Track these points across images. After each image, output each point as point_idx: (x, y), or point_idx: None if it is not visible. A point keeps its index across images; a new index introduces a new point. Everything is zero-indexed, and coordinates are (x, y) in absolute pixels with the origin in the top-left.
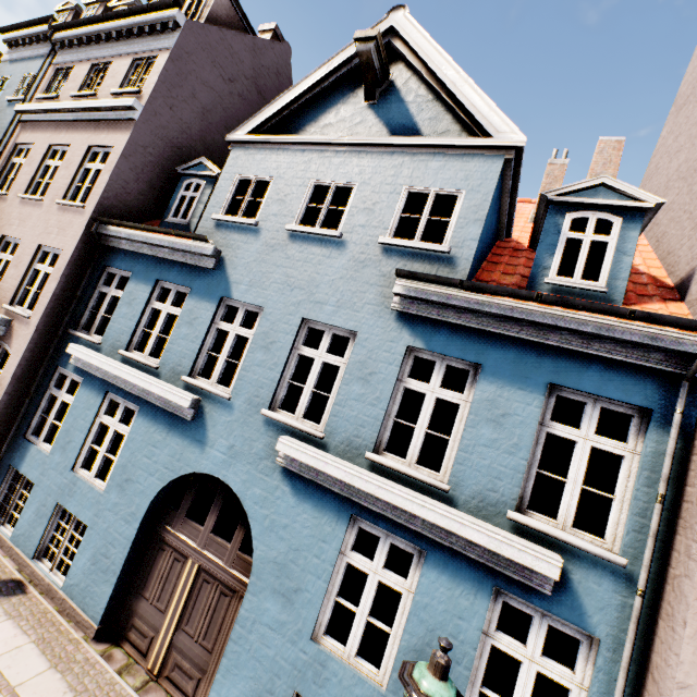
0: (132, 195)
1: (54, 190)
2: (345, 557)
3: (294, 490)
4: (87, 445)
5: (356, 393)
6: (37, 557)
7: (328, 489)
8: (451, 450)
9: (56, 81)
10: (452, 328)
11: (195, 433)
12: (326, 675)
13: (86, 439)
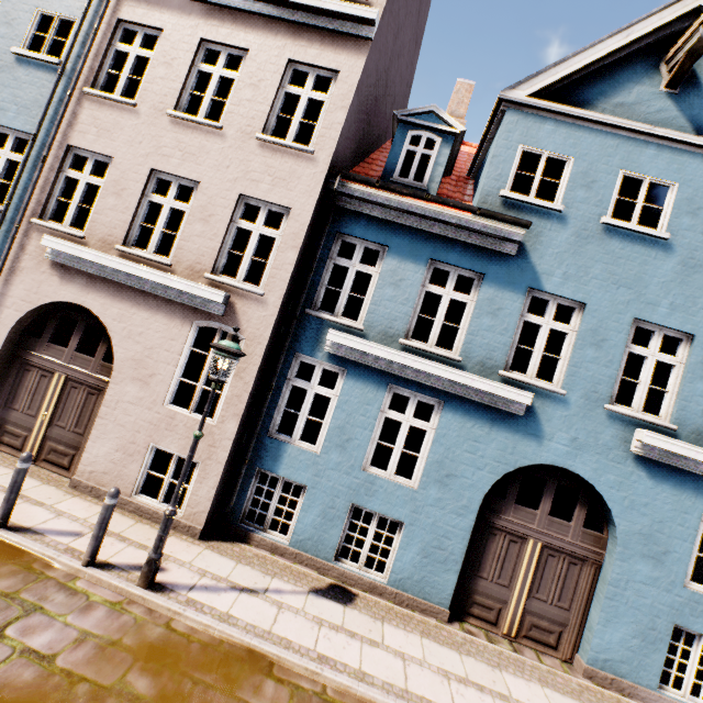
0: (349, 140)
1: (241, 115)
2: (702, 522)
3: (650, 474)
4: (373, 442)
5: (701, 390)
6: (333, 558)
7: (683, 472)
8: None
9: None
10: None
11: (526, 428)
12: (701, 609)
13: (371, 436)
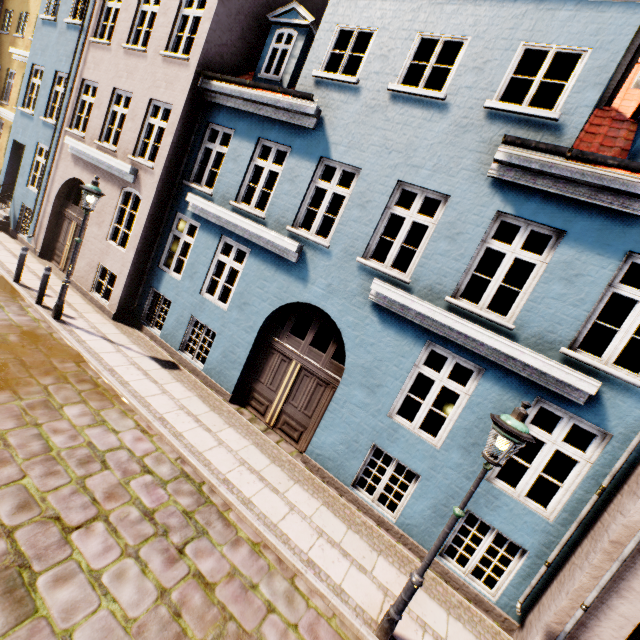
0: (226, 47)
1: (156, 40)
2: (418, 368)
3: (381, 320)
4: (209, 277)
5: (442, 249)
6: (181, 350)
7: (409, 321)
8: (520, 300)
9: None
10: (544, 196)
11: (298, 273)
12: (396, 436)
13: (208, 272)
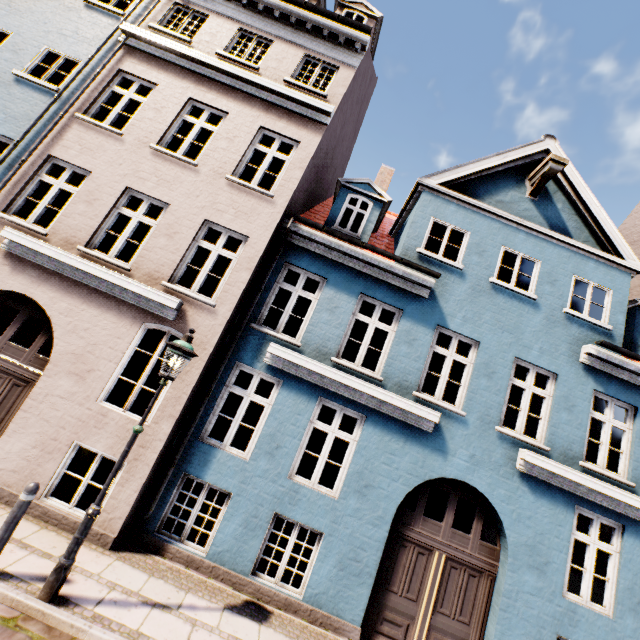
0: (301, 193)
1: (215, 159)
2: (573, 534)
3: (531, 490)
4: (301, 451)
5: (565, 419)
6: (250, 572)
7: (556, 488)
8: (625, 460)
9: (171, 14)
10: (618, 381)
11: (434, 444)
12: (577, 618)
13: (299, 445)
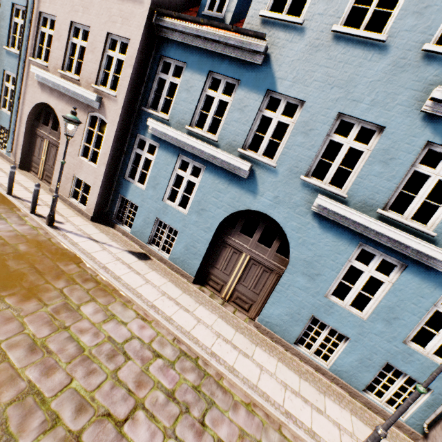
0: None
1: None
2: (350, 262)
3: (320, 226)
4: (169, 187)
5: (376, 171)
6: (148, 243)
7: (345, 227)
8: (440, 213)
9: None
10: None
11: (248, 187)
12: (332, 311)
13: (168, 183)
